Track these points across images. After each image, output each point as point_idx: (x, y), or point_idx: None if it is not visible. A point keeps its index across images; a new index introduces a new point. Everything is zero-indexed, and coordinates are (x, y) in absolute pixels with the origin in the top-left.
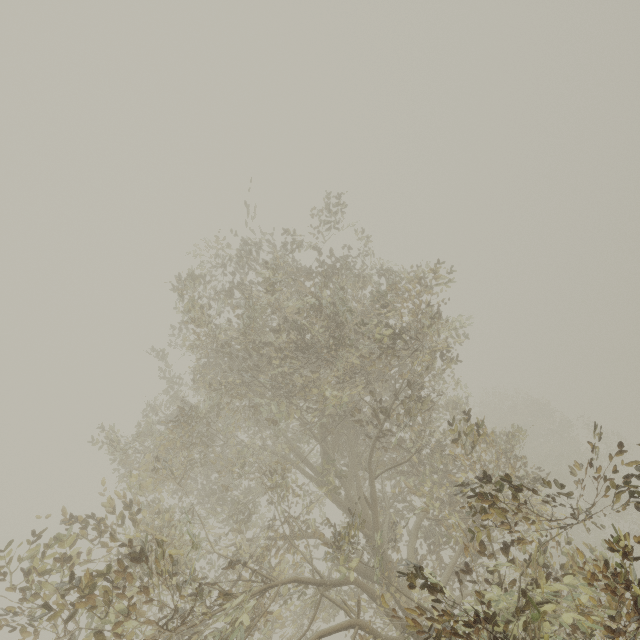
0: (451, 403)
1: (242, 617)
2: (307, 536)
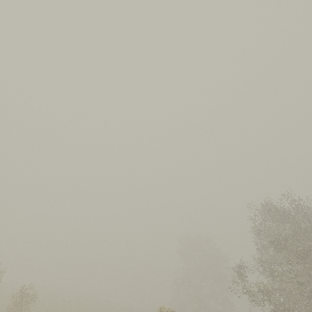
0: None
1: None
2: None
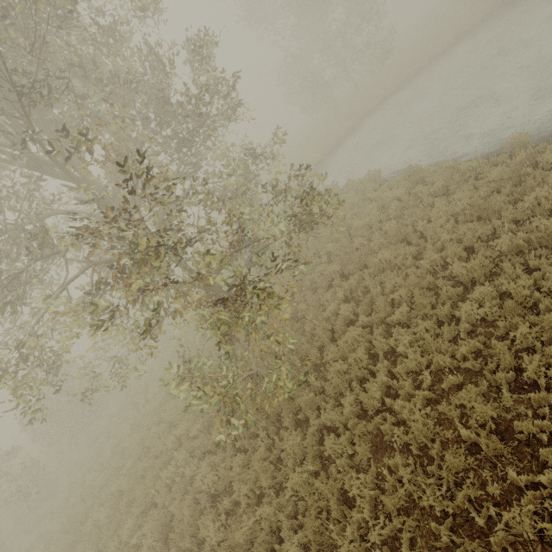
0: (137, 7)
1: None
2: (48, 216)
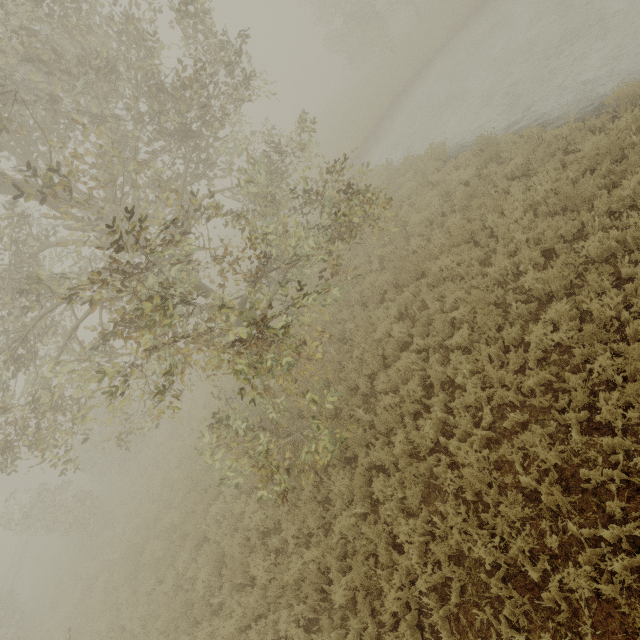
0: None
1: (5, 372)
2: (42, 246)
